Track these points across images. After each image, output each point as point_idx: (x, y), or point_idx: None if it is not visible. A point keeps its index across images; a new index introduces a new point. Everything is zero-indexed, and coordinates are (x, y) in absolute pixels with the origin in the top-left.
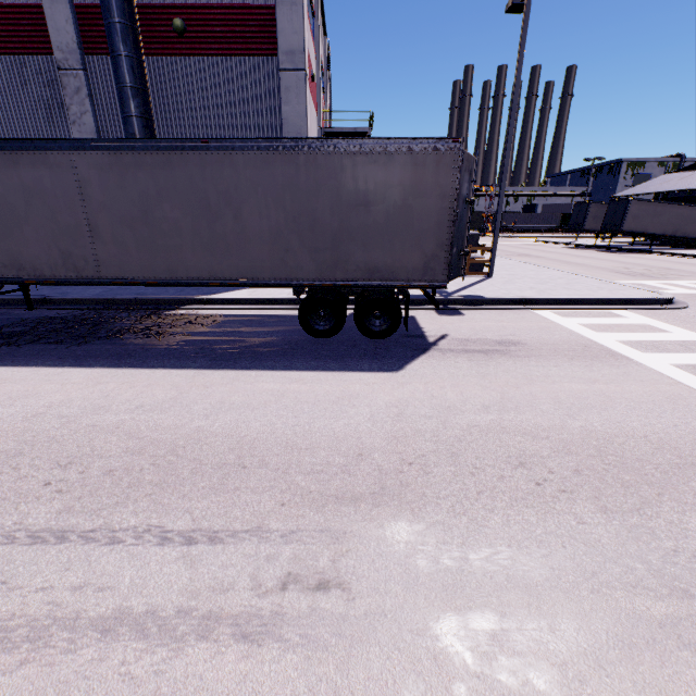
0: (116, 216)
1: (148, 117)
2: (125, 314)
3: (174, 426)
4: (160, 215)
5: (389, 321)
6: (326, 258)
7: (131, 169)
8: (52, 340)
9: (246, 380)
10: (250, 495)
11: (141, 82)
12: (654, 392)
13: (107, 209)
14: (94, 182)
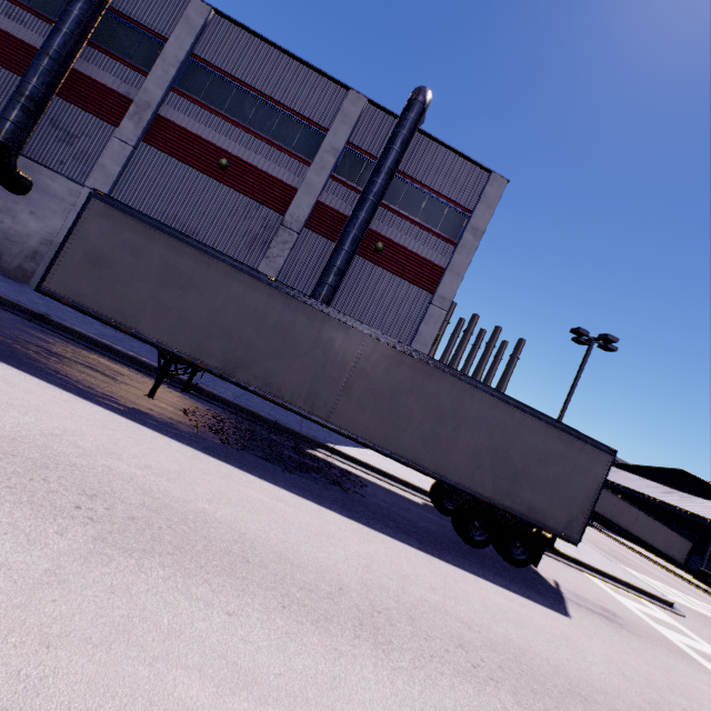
0: (371, 387)
1: (337, 289)
2: (276, 437)
3: (486, 625)
4: (403, 401)
5: (527, 554)
6: (503, 485)
7: (402, 364)
8: (259, 454)
9: (473, 582)
10: None
11: (347, 268)
12: None
13: (367, 379)
14: (371, 359)
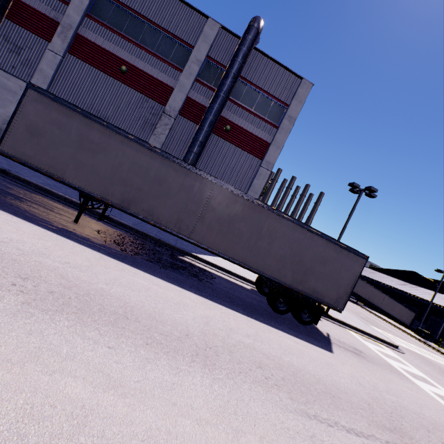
0: (217, 217)
1: (199, 156)
2: (159, 249)
3: (278, 356)
4: (237, 226)
5: (311, 317)
6: (298, 277)
7: (237, 202)
8: (145, 258)
9: (275, 333)
10: (352, 414)
11: (206, 142)
12: (436, 404)
13: (214, 211)
14: (217, 199)
